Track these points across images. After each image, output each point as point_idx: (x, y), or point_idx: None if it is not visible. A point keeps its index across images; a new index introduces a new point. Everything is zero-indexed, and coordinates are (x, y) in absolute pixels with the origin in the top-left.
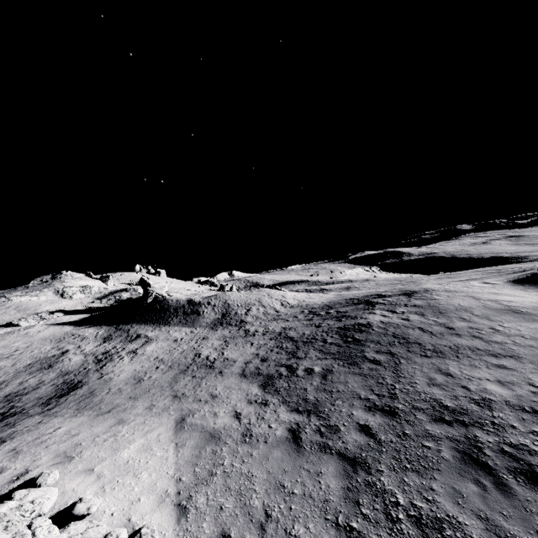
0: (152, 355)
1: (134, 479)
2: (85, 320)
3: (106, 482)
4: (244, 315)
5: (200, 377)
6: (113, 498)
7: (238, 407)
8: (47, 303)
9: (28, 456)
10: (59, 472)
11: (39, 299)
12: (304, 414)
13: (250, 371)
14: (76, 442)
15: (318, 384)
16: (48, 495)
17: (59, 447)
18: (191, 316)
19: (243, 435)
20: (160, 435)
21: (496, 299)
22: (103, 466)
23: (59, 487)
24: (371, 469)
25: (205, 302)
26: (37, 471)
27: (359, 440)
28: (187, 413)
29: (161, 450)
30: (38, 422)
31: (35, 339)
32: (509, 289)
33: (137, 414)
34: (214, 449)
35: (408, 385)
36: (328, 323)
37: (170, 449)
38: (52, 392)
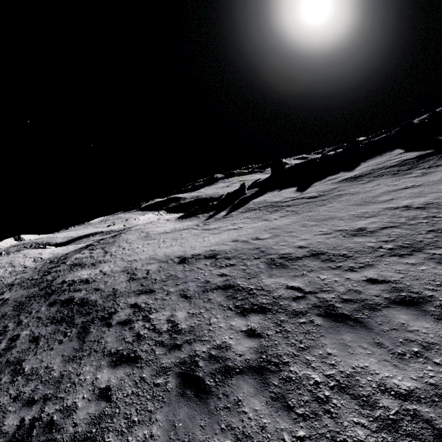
0: None
1: None
2: None
3: None
4: None
5: None
6: None
7: None
8: None
9: None
10: None
11: None
12: None
13: None
14: None
15: None
16: None
17: None
18: None
19: None
20: None
21: (151, 231)
22: None
23: None
24: None
25: None
26: None
27: None
28: None
29: None
30: None
31: None
32: (171, 223)
33: None
34: None
35: (48, 287)
36: (48, 266)
37: None
38: None
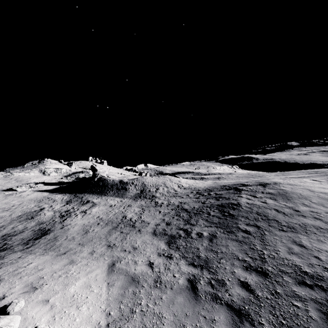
0: (95, 214)
1: (77, 311)
2: (56, 189)
3: (56, 312)
4: (154, 192)
5: (126, 233)
6: (60, 327)
7: (151, 258)
8: (34, 177)
9: (7, 284)
10: (25, 300)
11: (29, 175)
12: (198, 268)
13: (159, 231)
14: (40, 276)
15: (206, 245)
16: (12, 323)
17: (28, 279)
18: (121, 191)
19: (155, 281)
20: (97, 276)
21: (325, 192)
22: (56, 299)
23: (23, 313)
24: (253, 321)
25: (130, 182)
26: (10, 297)
27: (241, 294)
28: (116, 259)
29: (97, 287)
30: (18, 257)
31: (25, 199)
32: None
33: (83, 257)
34: (134, 290)
35: (273, 252)
36: (210, 201)
37: (103, 287)
38: (31, 236)
